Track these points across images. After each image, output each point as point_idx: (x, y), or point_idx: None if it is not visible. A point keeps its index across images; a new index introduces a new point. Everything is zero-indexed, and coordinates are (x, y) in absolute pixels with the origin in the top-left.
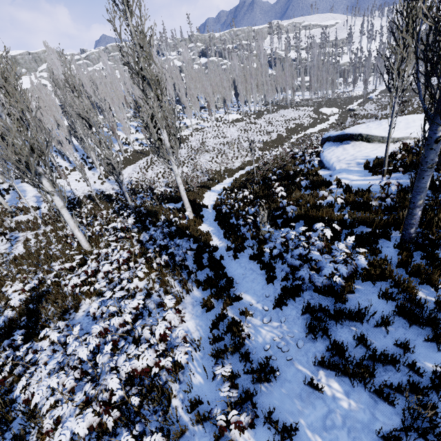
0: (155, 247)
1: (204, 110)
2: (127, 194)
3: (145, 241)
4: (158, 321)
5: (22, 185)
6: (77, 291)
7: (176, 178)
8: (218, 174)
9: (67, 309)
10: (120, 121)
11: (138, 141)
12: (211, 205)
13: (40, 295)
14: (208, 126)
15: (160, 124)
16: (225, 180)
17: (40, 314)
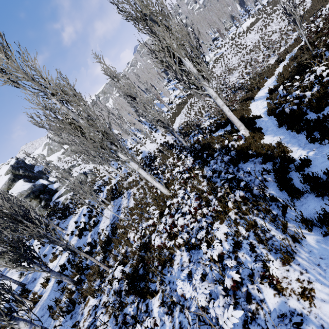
0: (221, 180)
1: (217, 40)
2: (180, 138)
3: (209, 175)
4: (268, 292)
5: None
6: (166, 243)
7: (215, 102)
8: (254, 82)
9: (164, 261)
10: (160, 90)
11: (177, 97)
12: (263, 113)
13: (146, 243)
14: (225, 50)
15: (179, 53)
16: (266, 83)
17: (149, 263)
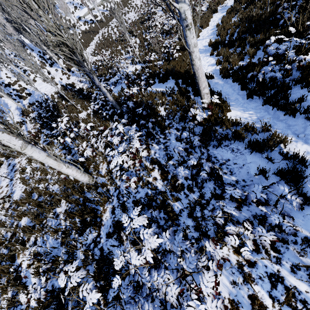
0: (191, 176)
1: None
2: (104, 88)
3: (166, 163)
4: None
5: (2, 100)
6: None
7: (186, 36)
8: None
9: None
10: None
11: (81, 20)
12: (212, 73)
13: (59, 294)
14: None
15: None
16: (201, 34)
17: None
